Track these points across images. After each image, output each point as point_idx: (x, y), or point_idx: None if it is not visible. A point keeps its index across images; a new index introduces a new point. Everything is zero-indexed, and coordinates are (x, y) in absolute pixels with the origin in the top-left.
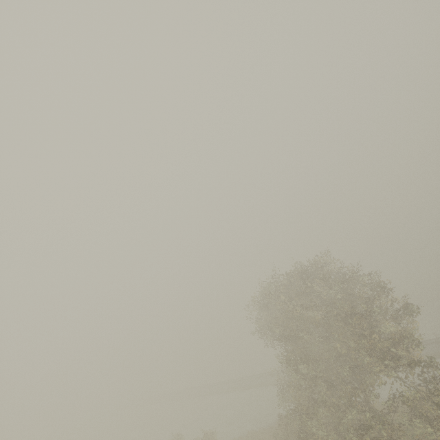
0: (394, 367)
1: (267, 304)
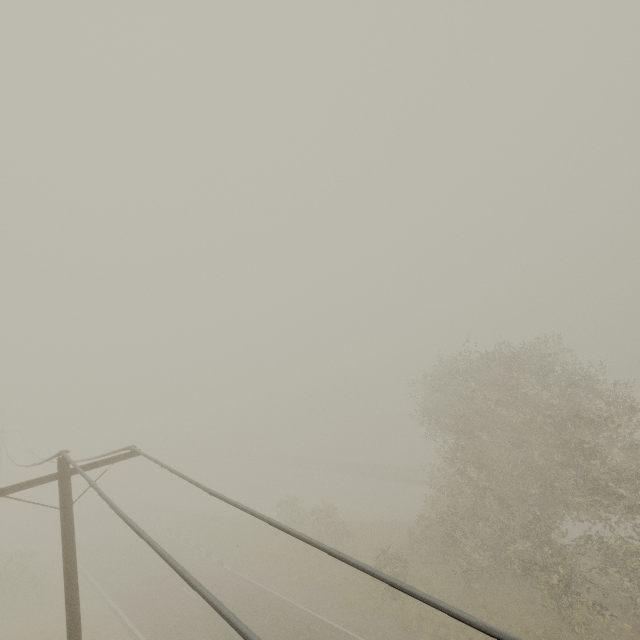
0: (605, 505)
1: (442, 386)
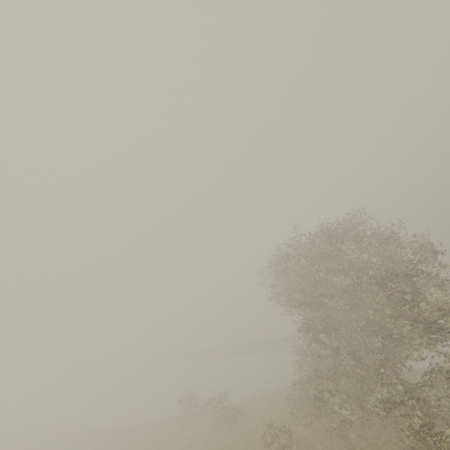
0: (440, 341)
1: (285, 269)
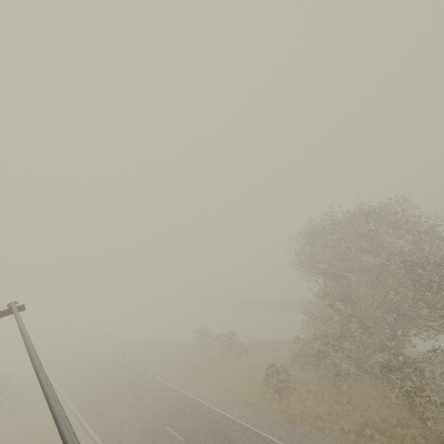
0: None
1: (314, 240)
